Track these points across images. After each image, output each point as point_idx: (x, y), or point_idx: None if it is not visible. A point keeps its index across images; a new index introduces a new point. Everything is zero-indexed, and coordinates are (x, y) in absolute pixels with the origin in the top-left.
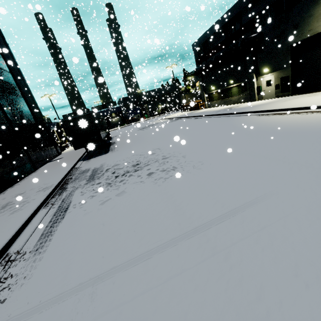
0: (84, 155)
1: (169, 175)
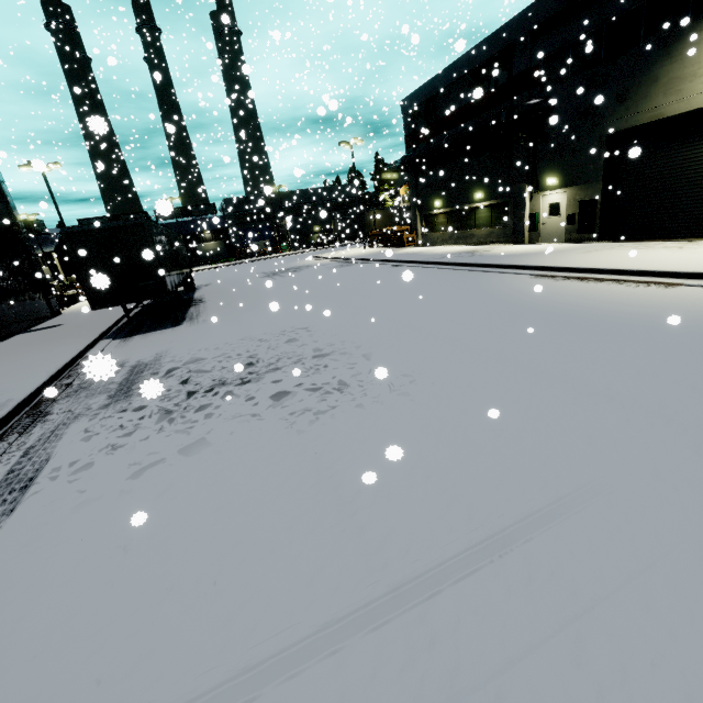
0: (117, 325)
1: (329, 406)
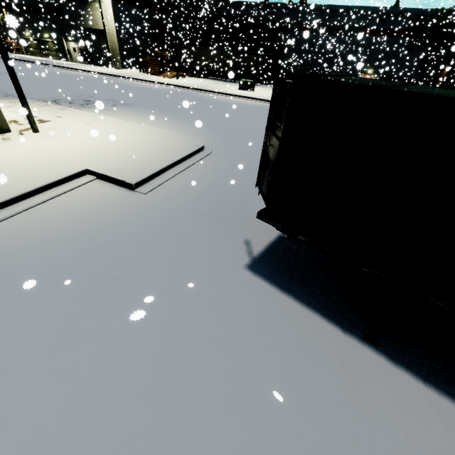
0: None
1: None
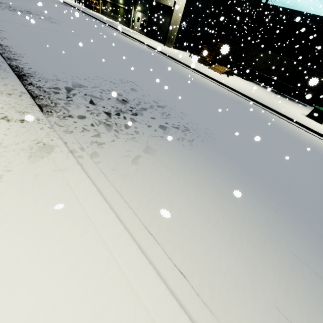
0: None
1: (52, 23)
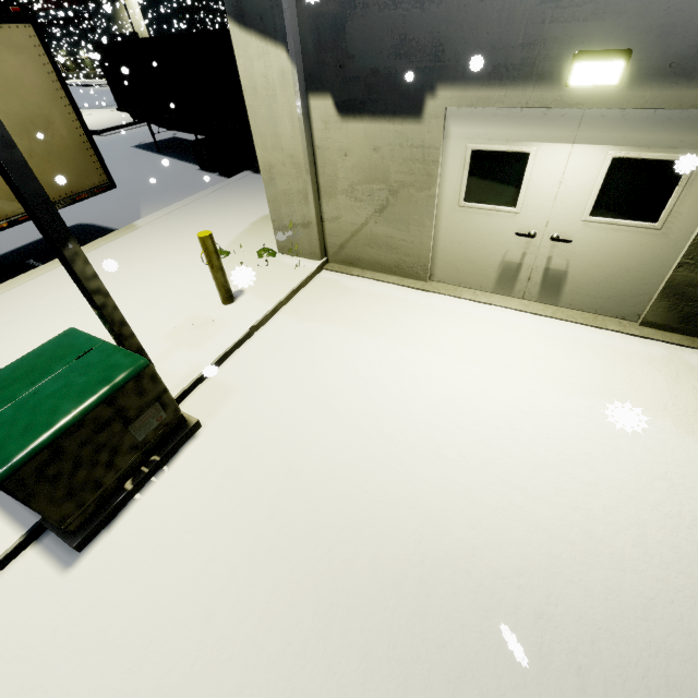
0: None
1: None
